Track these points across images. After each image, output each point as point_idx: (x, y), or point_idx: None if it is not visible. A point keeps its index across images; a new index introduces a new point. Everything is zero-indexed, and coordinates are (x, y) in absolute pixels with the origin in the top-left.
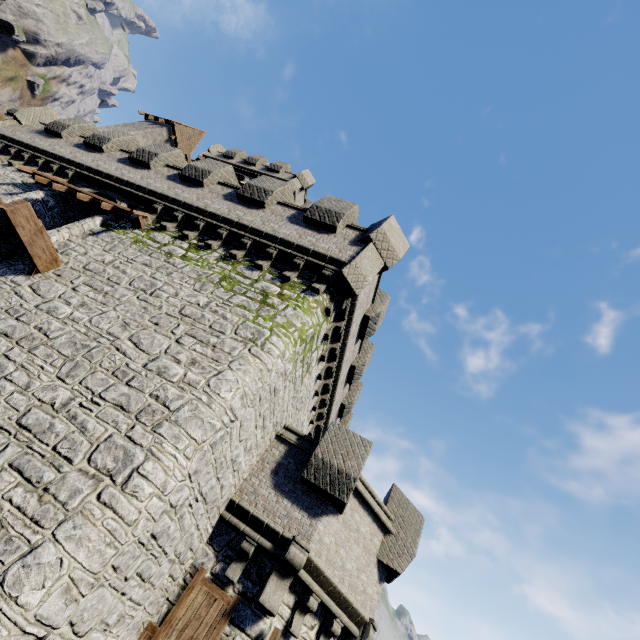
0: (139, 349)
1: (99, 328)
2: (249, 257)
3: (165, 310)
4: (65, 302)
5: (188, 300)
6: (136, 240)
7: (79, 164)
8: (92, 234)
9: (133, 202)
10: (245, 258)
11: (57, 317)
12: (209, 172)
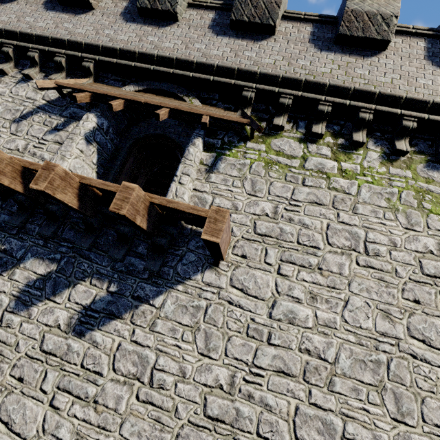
0: (435, 349)
1: (365, 329)
2: (414, 146)
3: (405, 275)
4: (291, 299)
5: (414, 249)
6: (265, 162)
7: (89, 46)
8: (209, 169)
9: (197, 91)
10: (411, 149)
11: (306, 327)
12: (277, 3)
